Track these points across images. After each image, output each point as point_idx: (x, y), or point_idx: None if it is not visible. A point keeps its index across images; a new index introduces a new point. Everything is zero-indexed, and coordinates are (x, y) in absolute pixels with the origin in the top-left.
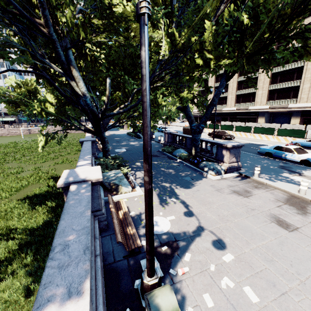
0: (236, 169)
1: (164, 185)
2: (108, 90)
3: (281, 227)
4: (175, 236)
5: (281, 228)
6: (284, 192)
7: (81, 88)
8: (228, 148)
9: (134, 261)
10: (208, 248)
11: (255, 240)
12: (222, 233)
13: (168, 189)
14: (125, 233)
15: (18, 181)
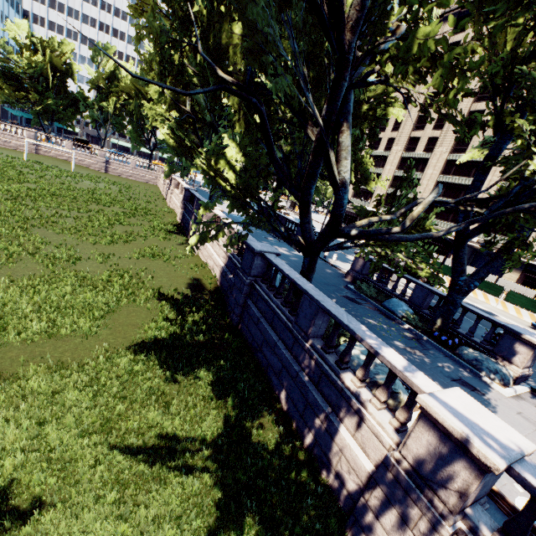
0: (525, 379)
1: None
2: (425, 204)
3: None
4: None
5: None
6: None
7: (344, 172)
8: (535, 346)
9: None
10: None
11: None
12: None
13: None
14: None
15: (90, 287)
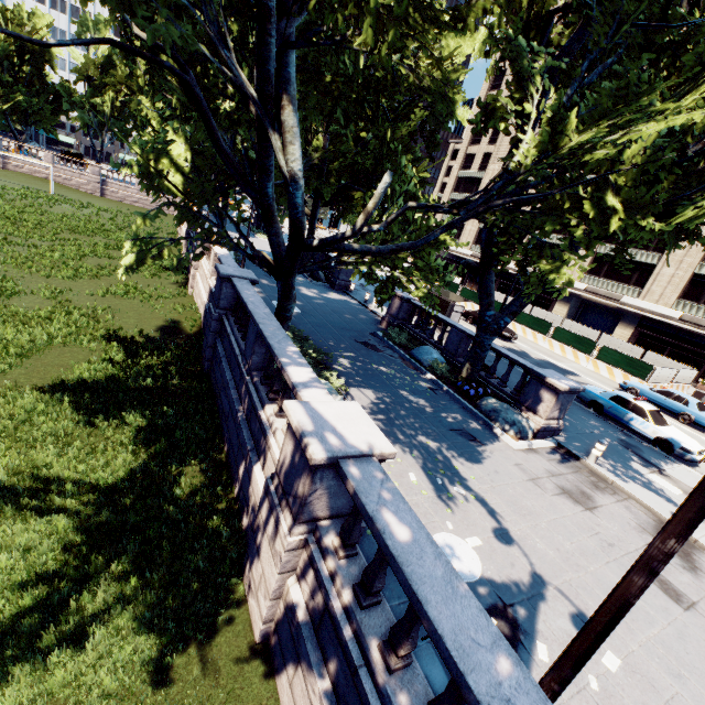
0: (553, 433)
1: (426, 444)
2: (375, 199)
3: (669, 597)
4: (501, 594)
5: (670, 600)
6: (647, 510)
7: (292, 161)
8: (558, 391)
9: None
10: (569, 632)
11: (640, 623)
12: (580, 598)
13: (438, 458)
14: None
15: (16, 323)
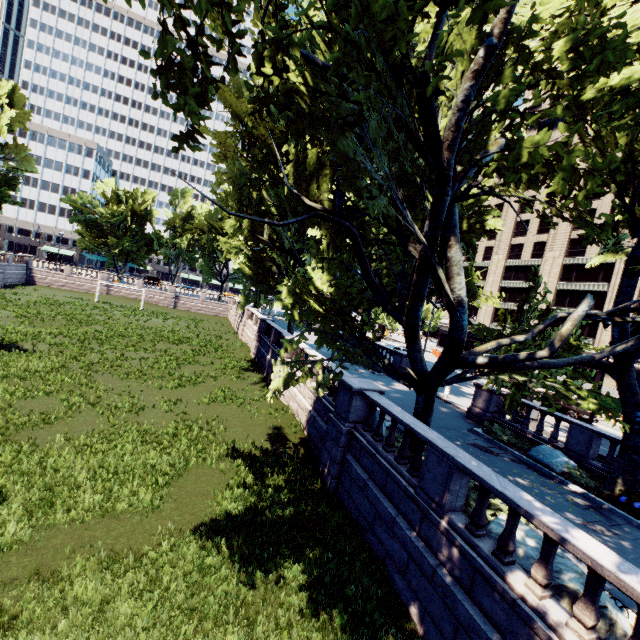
0: None
1: None
2: (574, 320)
3: None
4: None
5: None
6: None
7: (459, 289)
8: None
9: None
10: None
11: None
12: None
13: None
14: None
15: (153, 444)
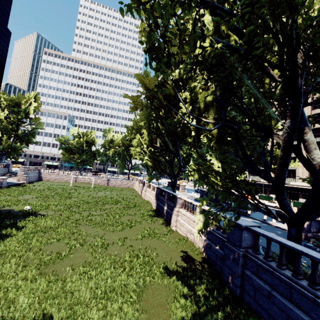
0: None
1: None
2: None
3: None
4: None
5: None
6: None
7: (318, 157)
8: None
9: None
10: None
11: None
12: None
13: None
14: None
15: (121, 269)
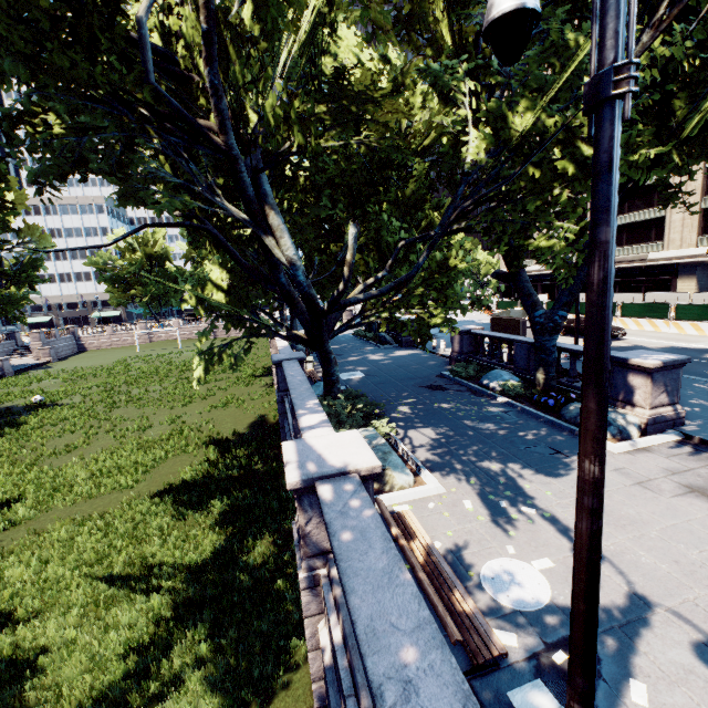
0: (672, 424)
1: (489, 468)
2: (350, 250)
3: None
4: None
5: None
6: None
7: (286, 250)
8: (647, 370)
9: (491, 692)
10: (688, 667)
11: None
12: None
13: (503, 480)
14: (448, 607)
15: (145, 448)
